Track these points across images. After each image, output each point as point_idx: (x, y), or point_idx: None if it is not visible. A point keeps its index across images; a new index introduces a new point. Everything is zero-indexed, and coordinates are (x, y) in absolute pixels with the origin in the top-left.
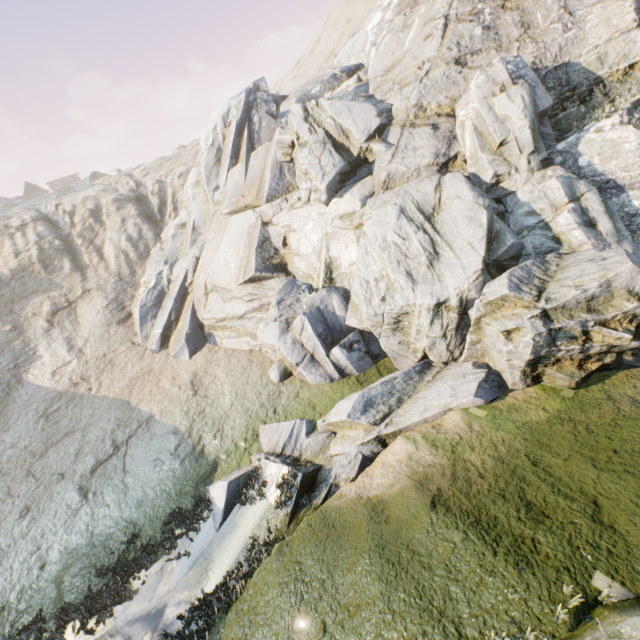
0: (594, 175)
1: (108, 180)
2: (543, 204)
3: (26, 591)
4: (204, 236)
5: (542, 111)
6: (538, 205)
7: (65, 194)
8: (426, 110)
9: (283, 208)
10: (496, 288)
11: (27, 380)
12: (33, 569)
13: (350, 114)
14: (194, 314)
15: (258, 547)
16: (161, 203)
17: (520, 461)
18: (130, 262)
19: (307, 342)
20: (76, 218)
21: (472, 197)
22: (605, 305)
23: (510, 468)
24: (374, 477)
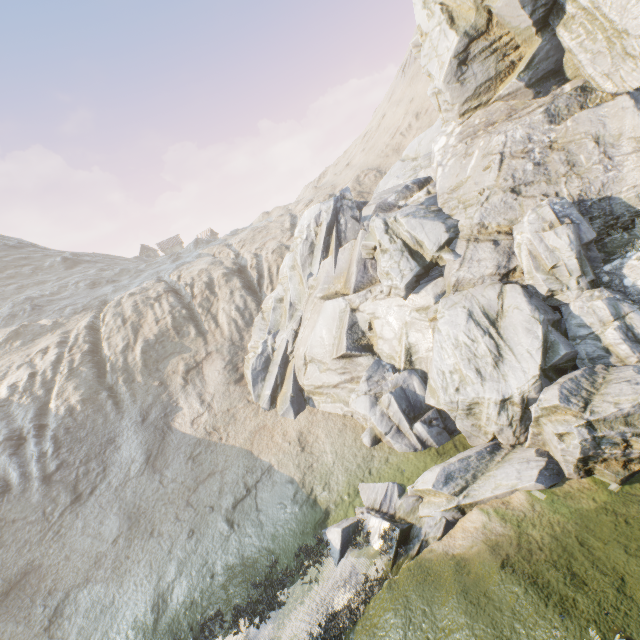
0: (639, 294)
1: (212, 250)
2: (592, 319)
3: (205, 592)
4: (300, 312)
5: (587, 242)
6: (588, 319)
7: (182, 265)
8: (487, 228)
9: (368, 298)
10: (549, 397)
11: (174, 427)
12: (206, 577)
13: (423, 229)
14: (295, 379)
15: (371, 582)
16: (259, 276)
17: (570, 540)
18: (239, 329)
19: (393, 415)
20: (196, 290)
21: (529, 310)
22: (639, 420)
23: (562, 545)
24: (456, 539)
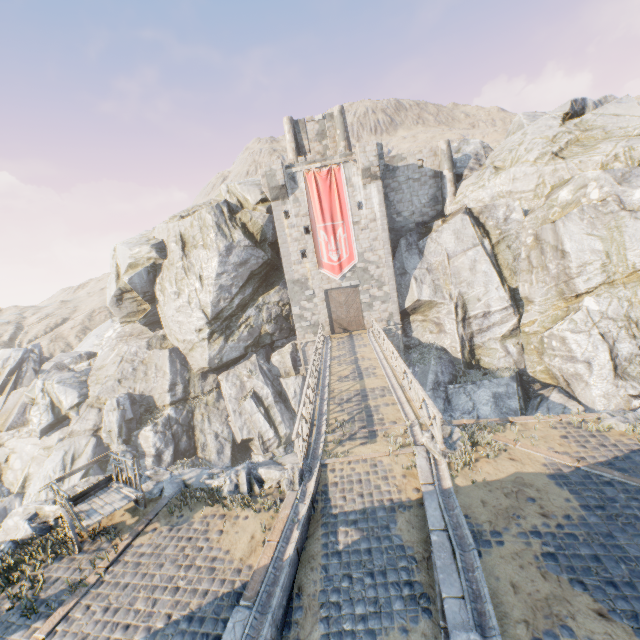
0: (142, 447)
1: None
2: None
3: None
4: None
5: (128, 419)
6: None
7: None
8: (101, 399)
9: (15, 436)
10: None
11: None
12: None
13: (66, 393)
14: None
15: None
16: None
17: None
18: None
19: None
20: None
21: (90, 455)
22: None
23: None
24: None
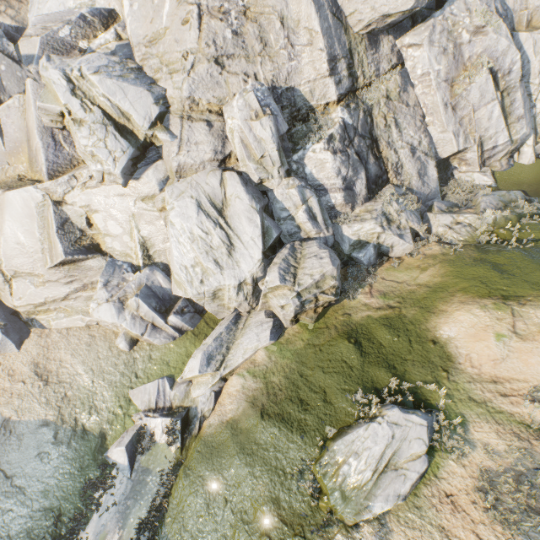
0: (314, 180)
1: None
2: (290, 204)
3: None
4: None
5: (283, 134)
6: (287, 204)
7: None
8: (199, 104)
9: (74, 186)
10: (273, 279)
11: None
12: None
13: (126, 96)
14: None
15: (167, 476)
16: None
17: (296, 376)
18: None
19: (145, 315)
20: None
21: (248, 200)
22: (323, 283)
23: (292, 381)
24: (226, 405)
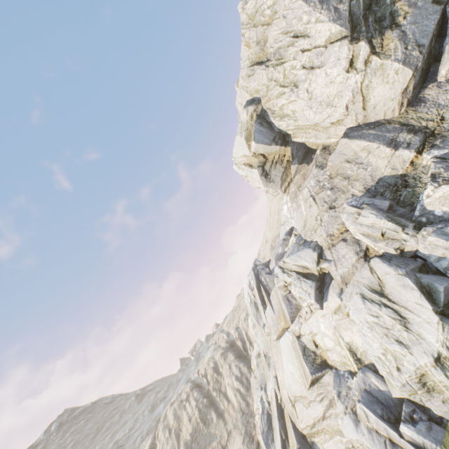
0: None
1: (214, 339)
2: (439, 250)
3: None
4: (272, 358)
5: (387, 208)
6: (437, 252)
7: (199, 361)
8: (333, 234)
9: (301, 322)
10: None
11: None
12: None
13: (300, 258)
14: (294, 426)
15: None
16: (242, 342)
17: None
18: (243, 396)
19: (377, 427)
20: (208, 377)
21: (393, 271)
22: None
23: None
24: None
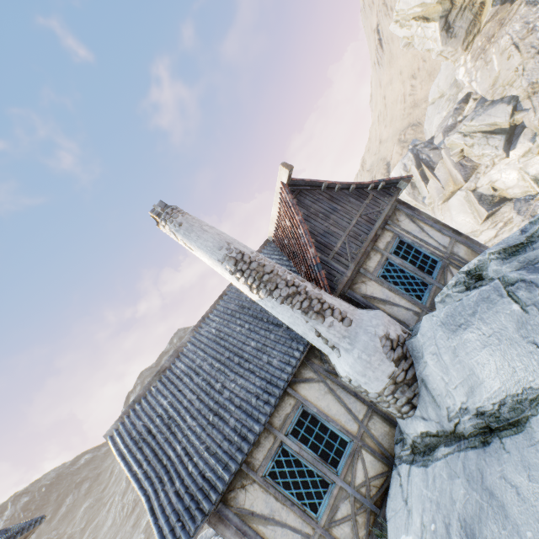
0: None
1: None
2: None
3: None
4: None
5: None
6: None
7: None
8: (537, 82)
9: (479, 177)
10: None
11: None
12: None
13: (490, 116)
14: None
15: None
16: None
17: None
18: None
19: None
20: None
21: None
22: None
23: None
24: None
